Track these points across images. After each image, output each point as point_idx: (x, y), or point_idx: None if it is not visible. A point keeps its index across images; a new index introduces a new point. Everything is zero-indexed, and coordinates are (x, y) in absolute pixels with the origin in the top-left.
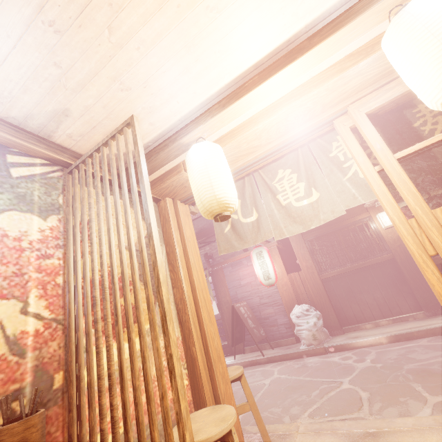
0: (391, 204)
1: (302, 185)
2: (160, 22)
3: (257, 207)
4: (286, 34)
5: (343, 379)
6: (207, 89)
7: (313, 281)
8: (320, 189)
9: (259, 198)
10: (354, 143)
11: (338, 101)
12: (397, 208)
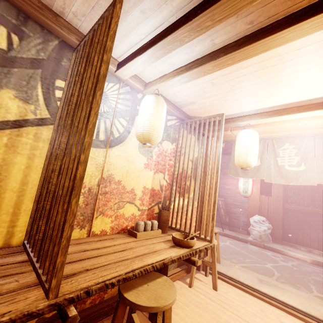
0: None
1: (297, 158)
2: (257, 86)
3: (262, 159)
4: None
5: (268, 263)
6: (264, 105)
7: (276, 206)
8: (307, 165)
9: (265, 155)
10: None
11: None
12: None
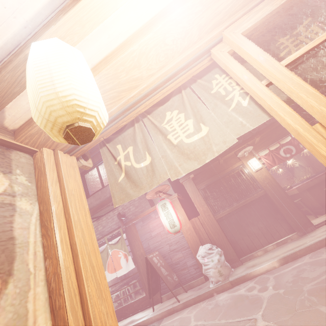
0: (289, 113)
1: (190, 122)
2: None
3: (150, 150)
4: None
5: (256, 315)
6: None
7: (210, 222)
8: (208, 123)
9: (150, 141)
10: (235, 64)
11: (213, 25)
12: (297, 116)
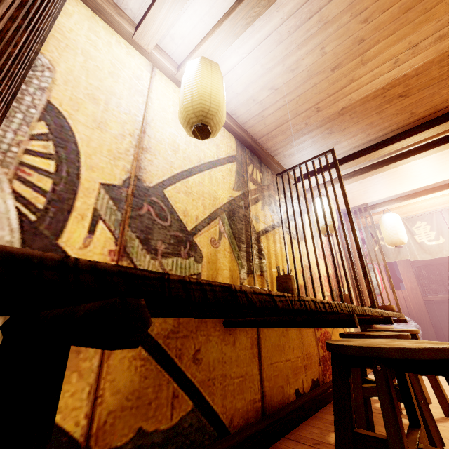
0: None
1: (433, 233)
2: (395, 179)
3: None
4: (444, 179)
5: None
6: (398, 192)
7: (415, 300)
8: (445, 237)
9: None
10: None
11: None
12: None
